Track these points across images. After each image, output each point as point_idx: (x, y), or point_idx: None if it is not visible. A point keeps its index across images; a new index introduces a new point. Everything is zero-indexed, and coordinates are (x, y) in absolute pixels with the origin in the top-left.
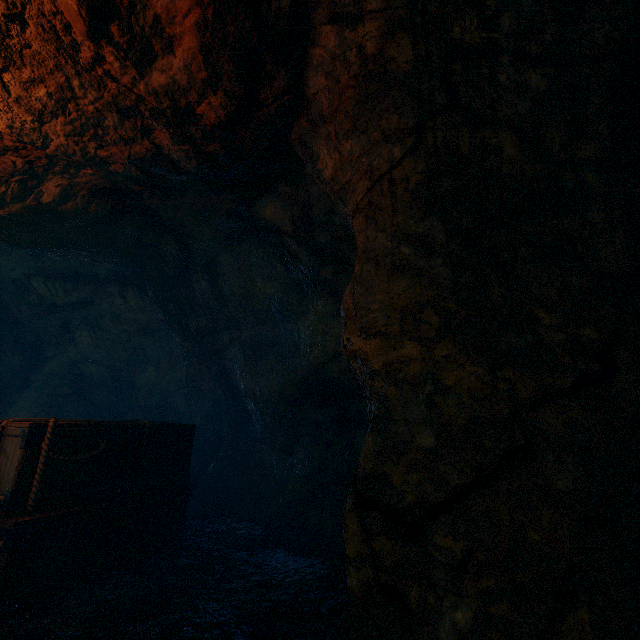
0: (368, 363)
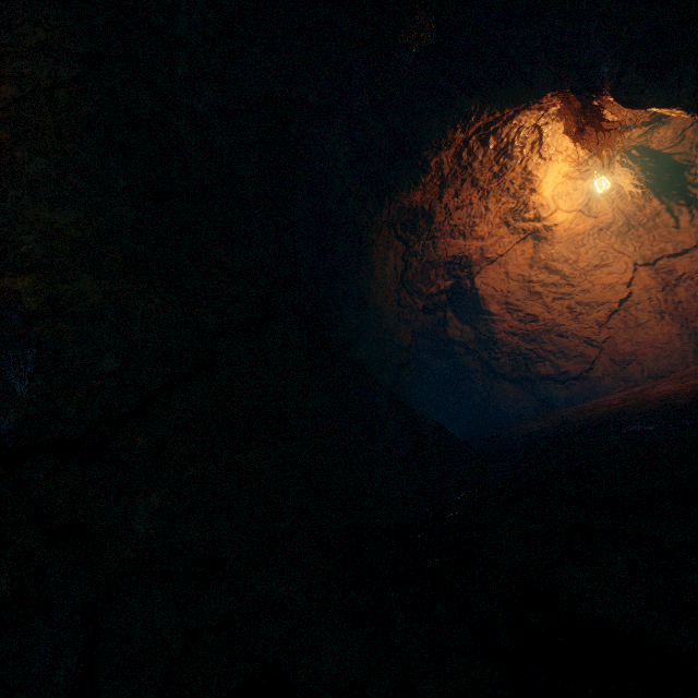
0: (20, 305)
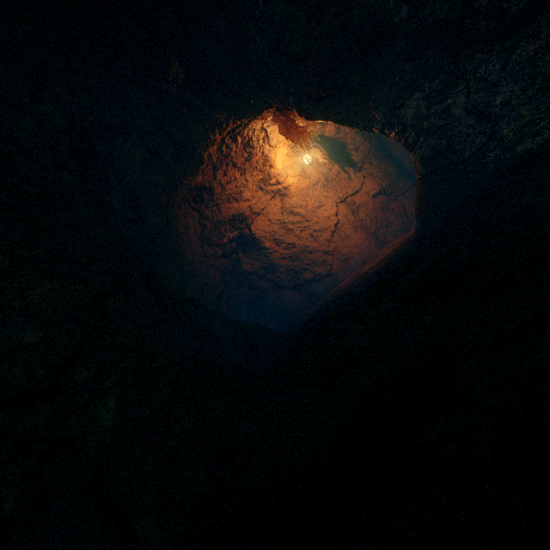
0: None
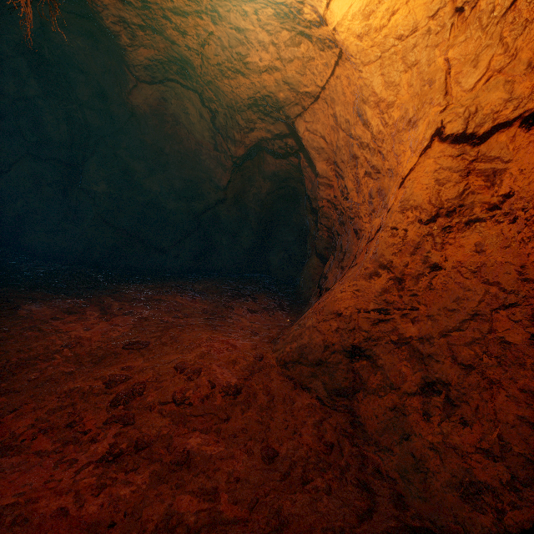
0: None
